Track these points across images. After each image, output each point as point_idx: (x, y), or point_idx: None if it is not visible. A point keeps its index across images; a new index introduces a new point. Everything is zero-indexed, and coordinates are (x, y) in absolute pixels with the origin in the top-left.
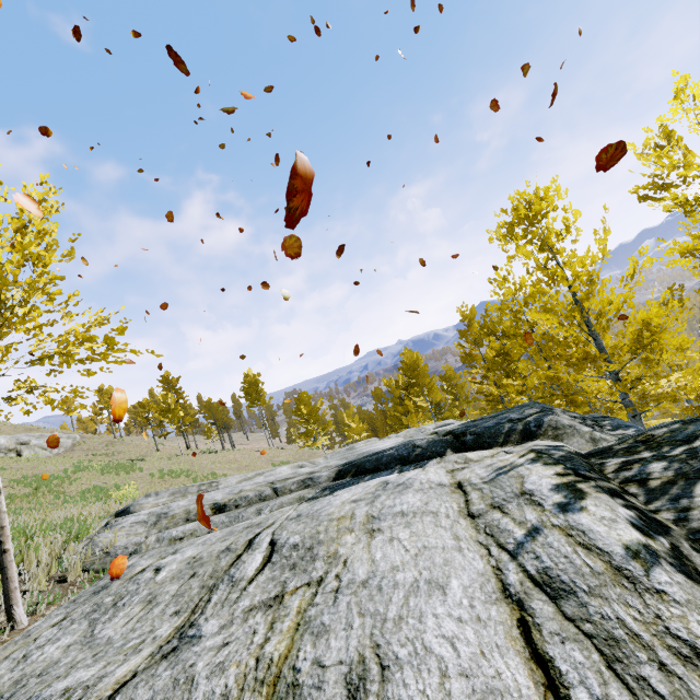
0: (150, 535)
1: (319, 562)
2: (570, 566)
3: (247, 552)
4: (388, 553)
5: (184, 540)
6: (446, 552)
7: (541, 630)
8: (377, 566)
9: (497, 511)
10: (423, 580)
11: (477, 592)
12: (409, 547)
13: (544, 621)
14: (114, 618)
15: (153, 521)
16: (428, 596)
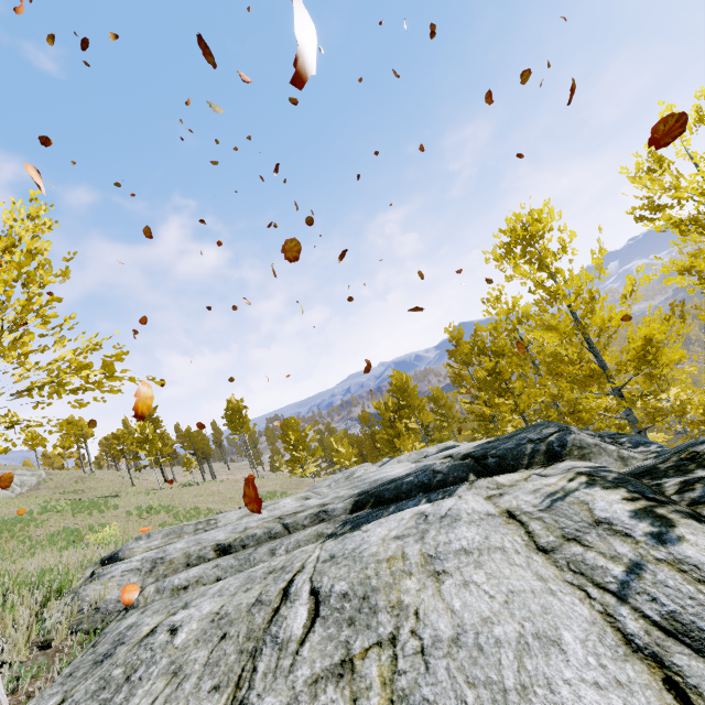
0: (146, 585)
1: (383, 615)
2: (702, 609)
3: (286, 605)
4: (469, 601)
5: (189, 590)
6: (539, 597)
7: (702, 694)
8: (461, 617)
9: (574, 544)
10: (530, 634)
11: (599, 646)
12: (493, 592)
13: (700, 682)
14: (132, 698)
15: (148, 568)
16: (545, 656)
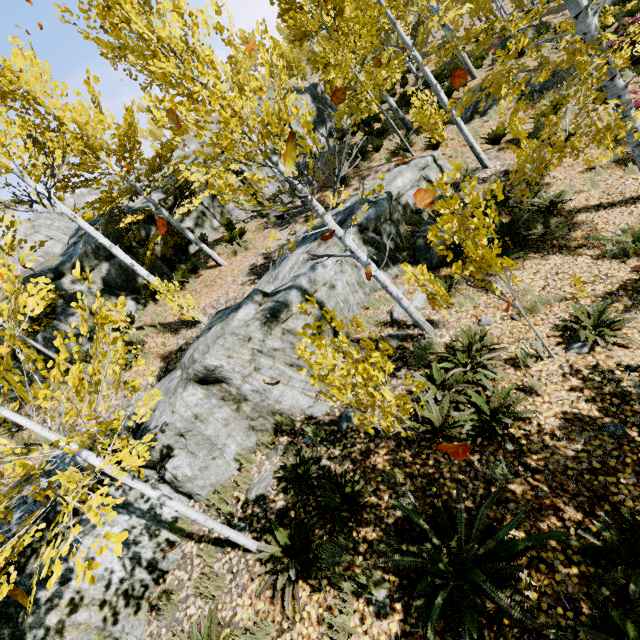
0: None
1: None
2: None
3: None
4: None
5: None
6: None
7: None
8: None
9: None
10: None
11: None
12: None
13: None
14: None
15: None
16: None
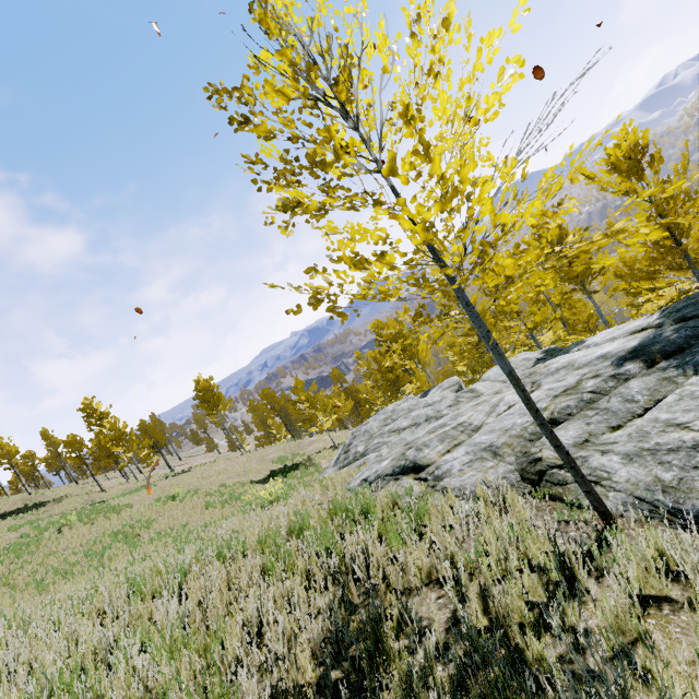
0: (512, 462)
1: None
2: None
3: None
4: None
5: (593, 441)
6: None
7: None
8: None
9: None
10: None
11: None
12: None
13: None
14: None
15: (488, 454)
16: None
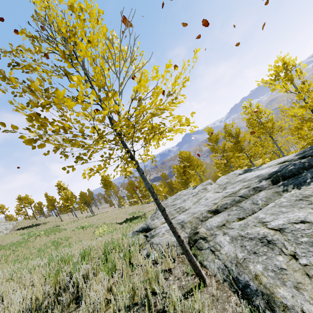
0: (188, 232)
1: None
2: None
3: None
4: None
5: (227, 225)
6: None
7: None
8: None
9: None
10: None
11: None
12: None
13: None
14: None
15: (179, 226)
16: None
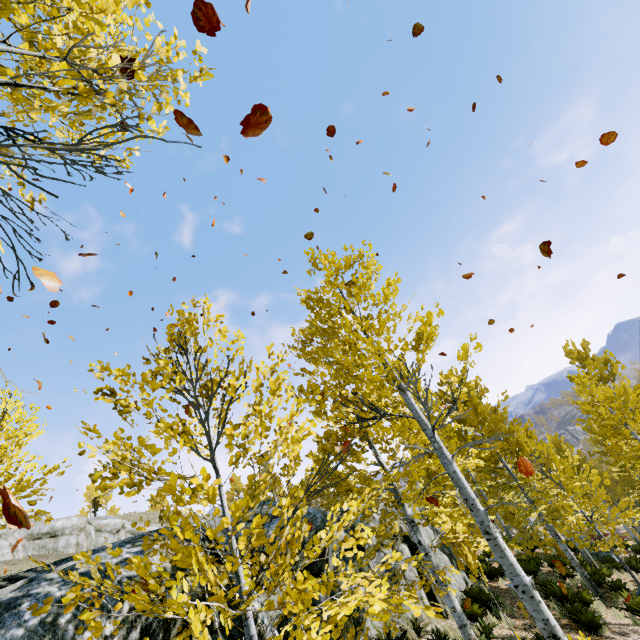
0: None
1: None
2: None
3: None
4: None
5: None
6: None
7: None
8: None
9: None
10: None
11: None
12: None
13: None
14: None
15: None
16: None
